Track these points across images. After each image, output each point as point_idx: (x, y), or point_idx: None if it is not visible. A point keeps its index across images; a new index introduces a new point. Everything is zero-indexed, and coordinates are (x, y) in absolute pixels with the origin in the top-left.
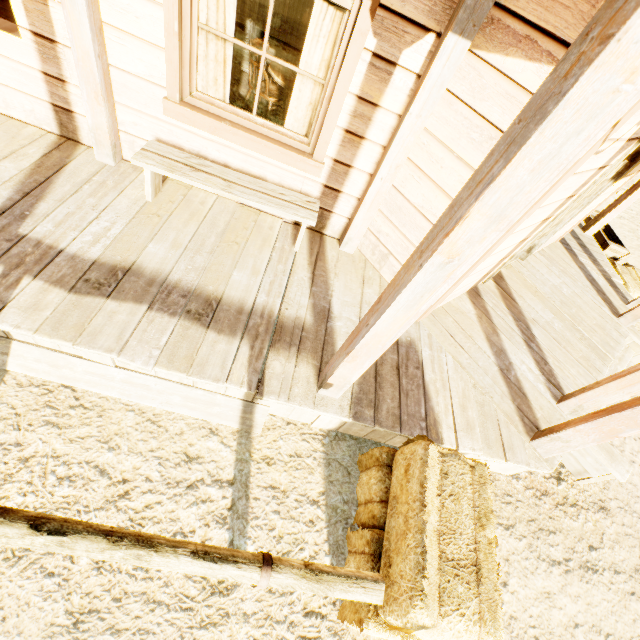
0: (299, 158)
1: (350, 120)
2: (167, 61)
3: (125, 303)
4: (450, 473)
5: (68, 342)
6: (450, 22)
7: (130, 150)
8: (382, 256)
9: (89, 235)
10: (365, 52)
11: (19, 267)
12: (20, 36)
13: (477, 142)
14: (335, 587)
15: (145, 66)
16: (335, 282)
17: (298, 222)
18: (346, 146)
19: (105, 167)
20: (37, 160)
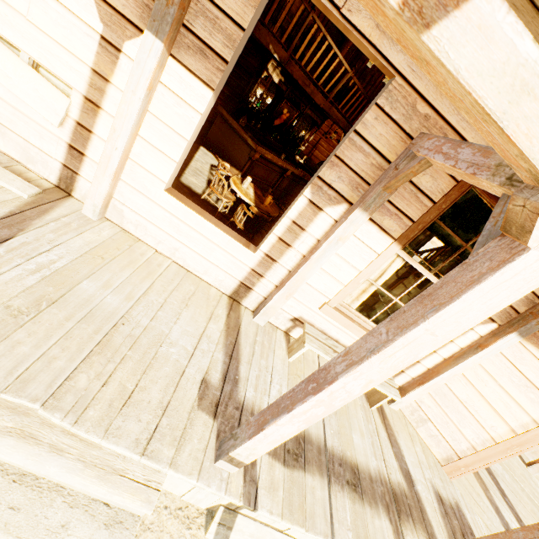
0: None
1: None
2: (342, 290)
3: (315, 475)
4: None
5: (302, 528)
6: (510, 325)
7: (274, 316)
8: (421, 419)
9: (273, 399)
10: None
11: None
12: (252, 250)
13: (516, 383)
14: None
15: (325, 287)
16: (400, 441)
17: None
18: None
19: (259, 327)
20: (225, 321)
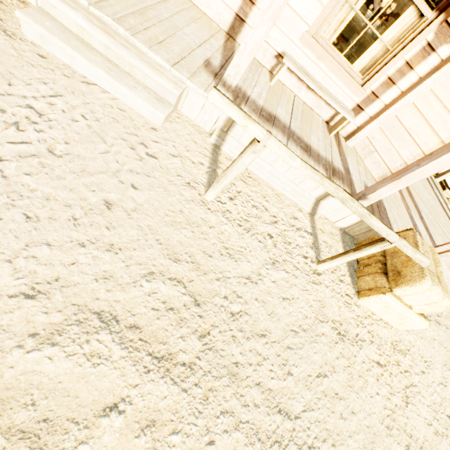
0: (356, 85)
1: (394, 72)
2: (322, 12)
3: (279, 132)
4: (423, 244)
5: None
6: None
7: (262, 53)
8: (369, 152)
9: (255, 93)
10: (424, 40)
11: (238, 98)
12: None
13: None
14: (418, 252)
15: (306, 11)
16: (347, 158)
17: (328, 122)
18: (383, 86)
19: None
20: (223, 43)
